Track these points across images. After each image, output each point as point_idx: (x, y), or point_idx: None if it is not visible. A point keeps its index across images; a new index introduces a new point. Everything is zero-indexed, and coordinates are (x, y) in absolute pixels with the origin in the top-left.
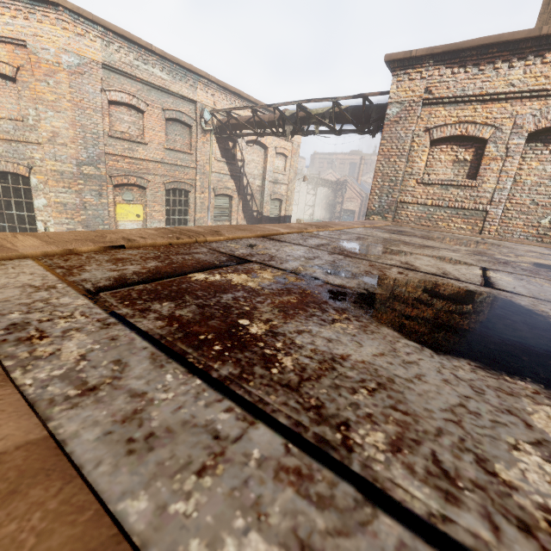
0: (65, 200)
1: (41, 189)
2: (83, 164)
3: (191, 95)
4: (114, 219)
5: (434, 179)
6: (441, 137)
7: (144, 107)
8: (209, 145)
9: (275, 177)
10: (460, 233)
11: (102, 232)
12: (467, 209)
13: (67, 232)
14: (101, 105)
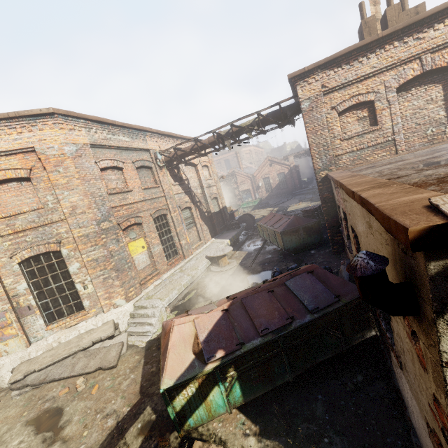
0: (95, 256)
1: (72, 256)
2: (100, 222)
3: (145, 146)
4: (130, 256)
5: (351, 134)
6: (344, 109)
7: (122, 165)
8: (166, 176)
9: (208, 183)
10: (390, 157)
11: (378, 195)
12: (381, 143)
13: (373, 199)
14: (98, 174)
